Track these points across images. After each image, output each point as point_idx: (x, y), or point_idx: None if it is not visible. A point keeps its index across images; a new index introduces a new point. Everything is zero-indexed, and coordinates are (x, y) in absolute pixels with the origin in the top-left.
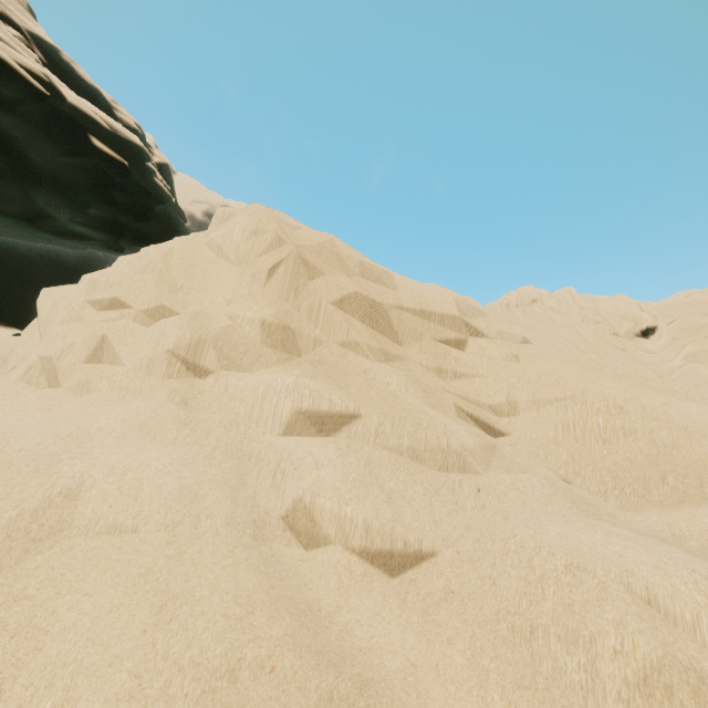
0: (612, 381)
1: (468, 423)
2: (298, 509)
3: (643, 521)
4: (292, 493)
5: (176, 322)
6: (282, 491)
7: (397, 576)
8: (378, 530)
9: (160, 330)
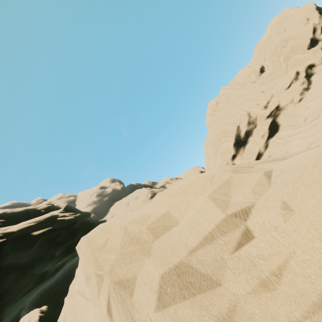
0: None
1: None
2: None
3: None
4: None
5: None
6: None
7: None
8: None
9: None
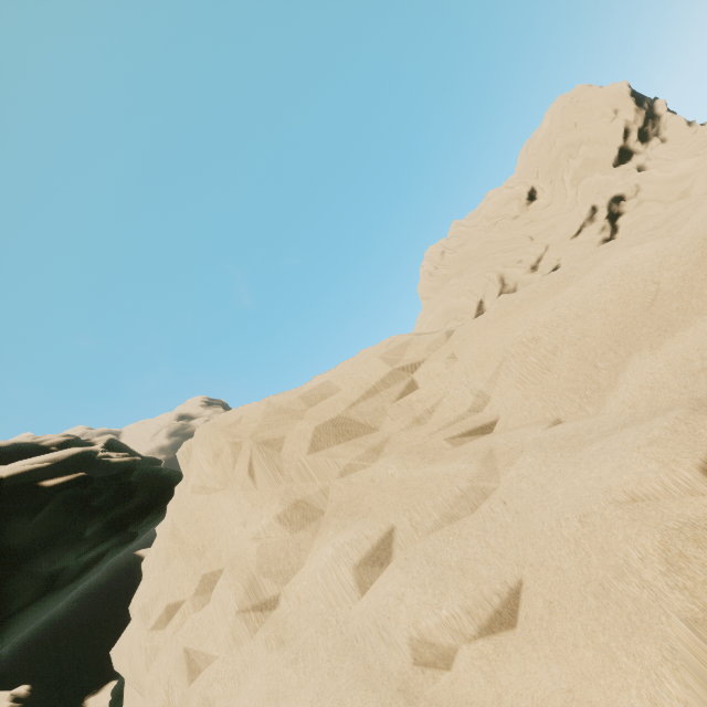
0: (517, 316)
1: (465, 443)
2: (416, 647)
3: (610, 412)
4: (402, 640)
5: (223, 584)
6: (396, 644)
7: (517, 623)
8: (474, 604)
9: (218, 602)
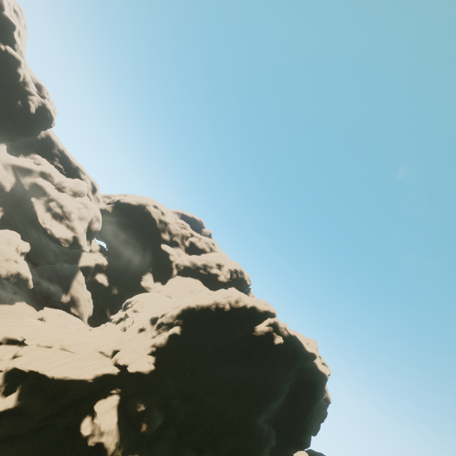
0: None
1: None
2: None
3: None
4: None
5: None
6: None
7: None
8: None
9: None
